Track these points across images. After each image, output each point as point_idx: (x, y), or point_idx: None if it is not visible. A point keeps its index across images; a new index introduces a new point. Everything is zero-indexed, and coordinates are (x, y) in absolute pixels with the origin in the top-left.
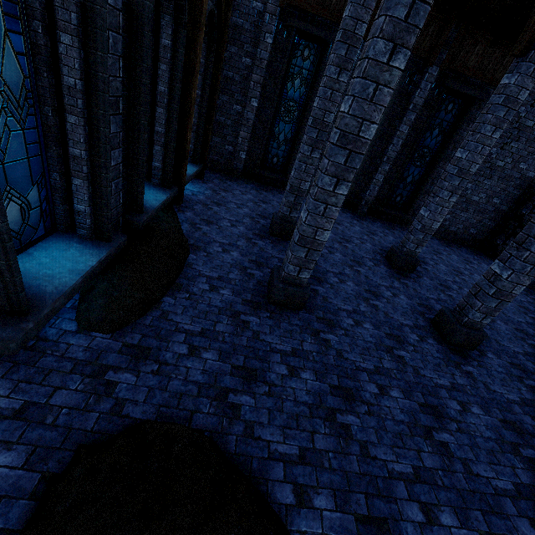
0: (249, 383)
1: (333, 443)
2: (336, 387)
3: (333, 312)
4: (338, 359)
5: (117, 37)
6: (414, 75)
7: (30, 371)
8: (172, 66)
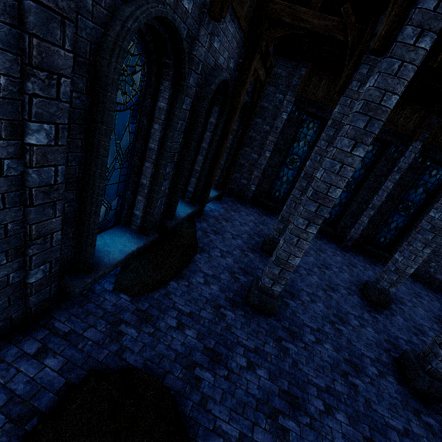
0: (213, 363)
1: (270, 440)
2: (285, 391)
3: (298, 325)
4: (293, 367)
5: (183, 123)
6: (399, 146)
7: (79, 310)
8: (213, 133)
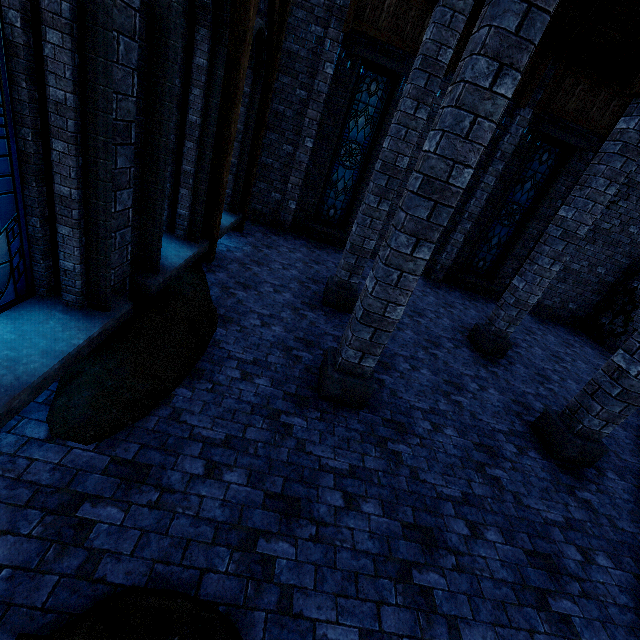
0: (289, 521)
1: (409, 621)
2: (411, 526)
3: (404, 411)
4: (413, 481)
5: (131, 44)
6: (502, 118)
7: None
8: (207, 91)
